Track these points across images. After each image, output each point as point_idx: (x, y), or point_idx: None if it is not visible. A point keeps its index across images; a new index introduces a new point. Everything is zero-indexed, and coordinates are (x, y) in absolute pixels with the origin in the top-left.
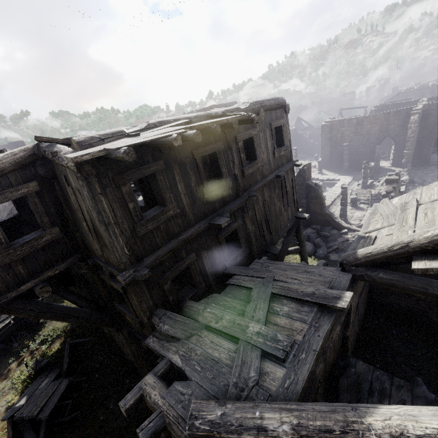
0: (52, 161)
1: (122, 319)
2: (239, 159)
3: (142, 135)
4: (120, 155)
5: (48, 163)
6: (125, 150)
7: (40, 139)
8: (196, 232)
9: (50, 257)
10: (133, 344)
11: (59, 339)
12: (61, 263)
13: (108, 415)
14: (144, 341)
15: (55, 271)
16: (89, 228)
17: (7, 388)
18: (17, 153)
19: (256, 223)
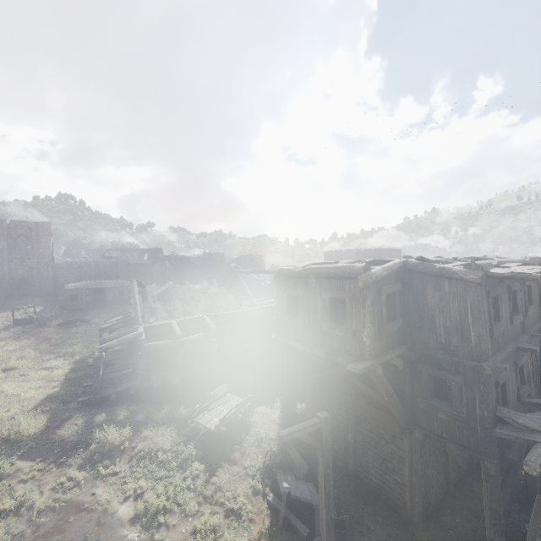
0: (414, 273)
1: (412, 421)
2: (524, 300)
3: (512, 268)
4: (534, 277)
5: (409, 274)
6: (540, 275)
7: (422, 258)
8: (511, 351)
9: (394, 340)
10: (416, 453)
11: (272, 442)
12: (400, 347)
13: (373, 535)
14: (494, 430)
15: (399, 352)
16: (443, 324)
17: (242, 473)
18: (398, 264)
19: (531, 365)
